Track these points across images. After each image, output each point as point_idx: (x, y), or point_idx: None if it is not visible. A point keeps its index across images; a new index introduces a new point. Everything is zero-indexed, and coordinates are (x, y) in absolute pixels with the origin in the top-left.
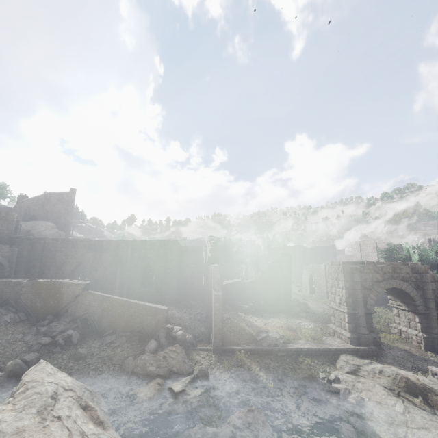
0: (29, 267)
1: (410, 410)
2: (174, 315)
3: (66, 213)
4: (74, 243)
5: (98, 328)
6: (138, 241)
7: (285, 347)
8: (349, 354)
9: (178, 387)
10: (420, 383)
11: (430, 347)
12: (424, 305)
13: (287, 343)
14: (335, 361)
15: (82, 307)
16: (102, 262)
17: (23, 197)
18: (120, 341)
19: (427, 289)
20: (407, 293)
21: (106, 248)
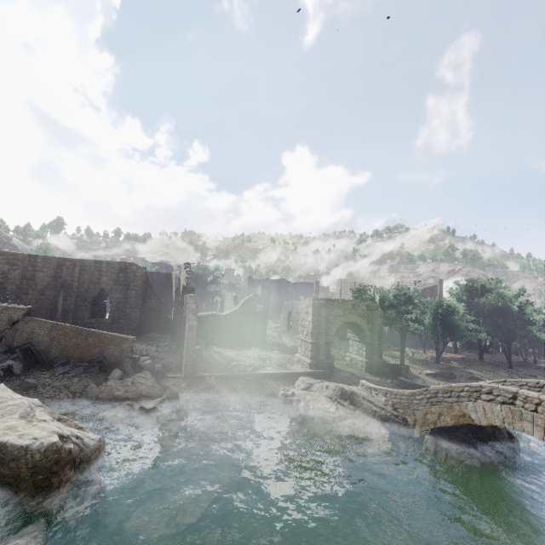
0: None
1: (339, 409)
2: (138, 347)
3: None
4: None
5: (45, 358)
6: (90, 261)
7: (253, 372)
8: (307, 376)
9: (150, 405)
10: (350, 390)
11: (369, 369)
12: (371, 336)
13: (256, 370)
14: (294, 382)
15: (22, 336)
16: (36, 284)
17: None
18: (76, 371)
19: (375, 323)
20: (360, 326)
21: (42, 266)
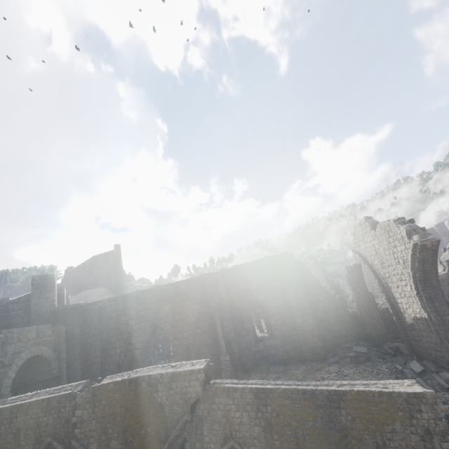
0: (86, 351)
1: None
2: None
3: (115, 274)
4: (139, 298)
5: None
6: (229, 269)
7: None
8: None
9: None
10: None
11: None
12: None
13: None
14: None
15: (214, 432)
16: (187, 316)
17: (69, 269)
18: None
19: None
20: None
21: (186, 292)
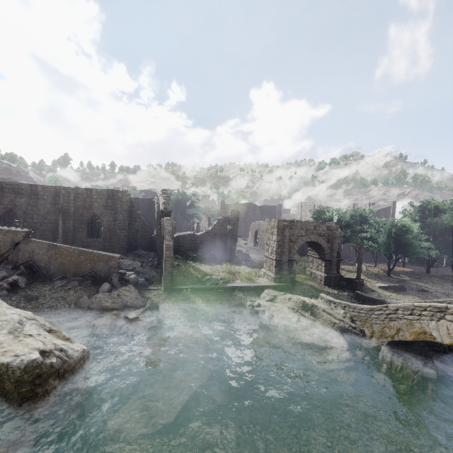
0: None
1: (301, 319)
2: (126, 263)
3: None
4: None
5: (46, 274)
6: (82, 189)
7: (224, 285)
8: (271, 289)
9: (133, 315)
10: (311, 303)
11: (327, 283)
12: (330, 254)
13: (226, 283)
14: (260, 294)
15: (25, 254)
16: (39, 210)
17: None
18: (72, 284)
19: (334, 242)
20: (320, 245)
21: (42, 194)
